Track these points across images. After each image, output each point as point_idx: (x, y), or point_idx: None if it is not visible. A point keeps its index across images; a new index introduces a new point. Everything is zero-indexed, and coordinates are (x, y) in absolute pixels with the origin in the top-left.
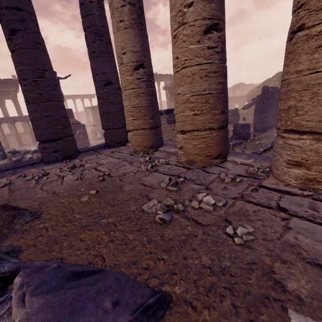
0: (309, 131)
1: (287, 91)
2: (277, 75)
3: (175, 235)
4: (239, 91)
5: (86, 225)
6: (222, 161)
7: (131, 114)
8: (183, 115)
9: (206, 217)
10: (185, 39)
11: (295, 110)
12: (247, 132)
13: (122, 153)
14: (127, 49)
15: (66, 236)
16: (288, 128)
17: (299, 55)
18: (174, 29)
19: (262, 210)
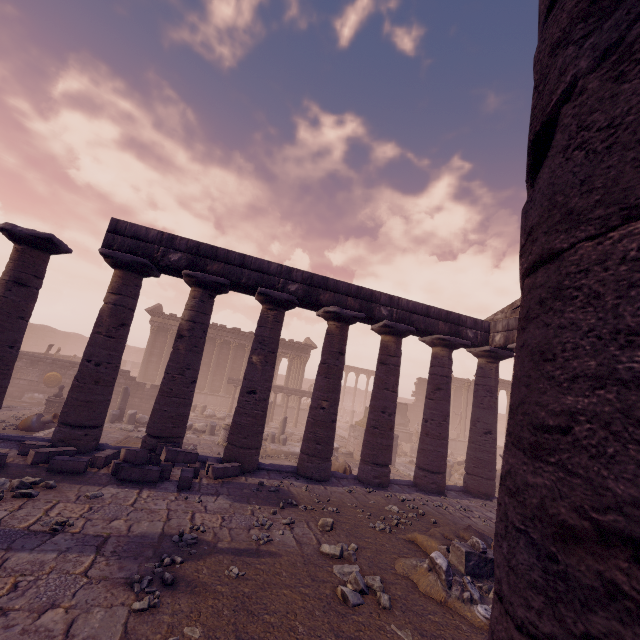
0: None
1: None
2: None
3: None
4: None
5: None
6: None
7: None
8: None
9: None
10: None
11: None
12: None
13: None
14: None
15: None
16: None
17: None
18: None
19: None
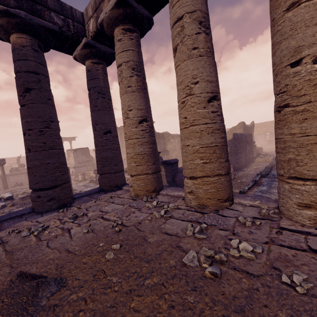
0: (311, 178)
1: (284, 147)
2: (240, 124)
3: (235, 290)
4: None
5: (131, 290)
6: (231, 204)
7: (134, 160)
8: (193, 163)
9: (253, 266)
10: (193, 105)
11: (295, 162)
12: None
13: (122, 198)
14: (133, 107)
15: (114, 307)
16: (291, 175)
17: (290, 123)
18: (183, 97)
19: (299, 253)
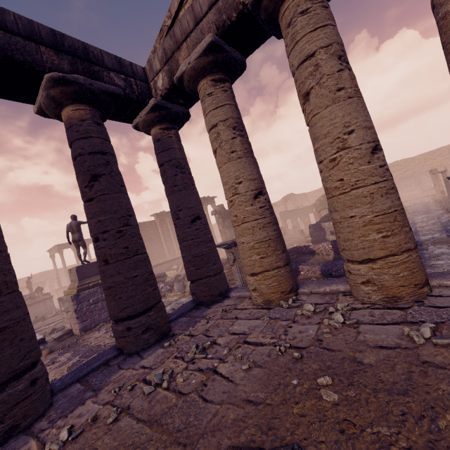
0: None
1: None
2: None
3: None
4: (291, 202)
5: (431, 441)
6: (430, 289)
7: (256, 251)
8: (367, 240)
9: None
10: (352, 162)
11: None
12: None
13: (244, 309)
14: (243, 178)
15: None
16: None
17: None
18: (331, 154)
19: None
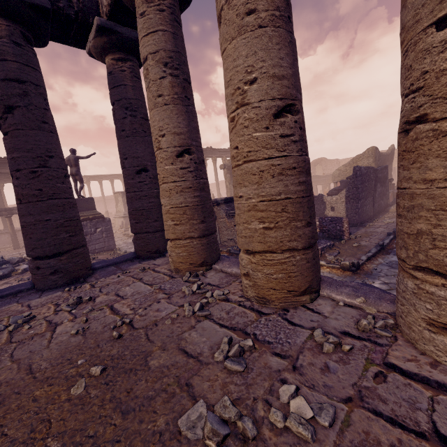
0: None
1: (411, 207)
2: (369, 151)
3: None
4: (320, 168)
5: None
6: (313, 298)
7: (171, 217)
8: (249, 228)
9: None
10: (247, 125)
11: (430, 239)
12: (339, 229)
13: (157, 272)
14: (167, 130)
15: None
16: (421, 264)
17: (425, 157)
18: (231, 110)
19: (407, 441)
